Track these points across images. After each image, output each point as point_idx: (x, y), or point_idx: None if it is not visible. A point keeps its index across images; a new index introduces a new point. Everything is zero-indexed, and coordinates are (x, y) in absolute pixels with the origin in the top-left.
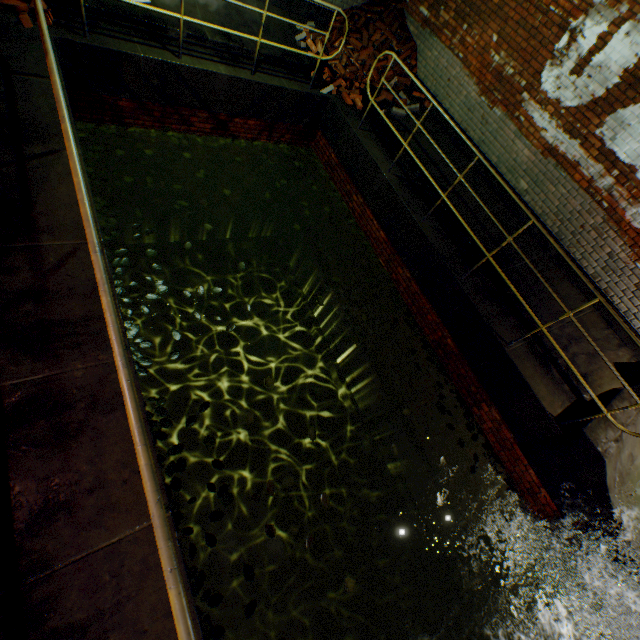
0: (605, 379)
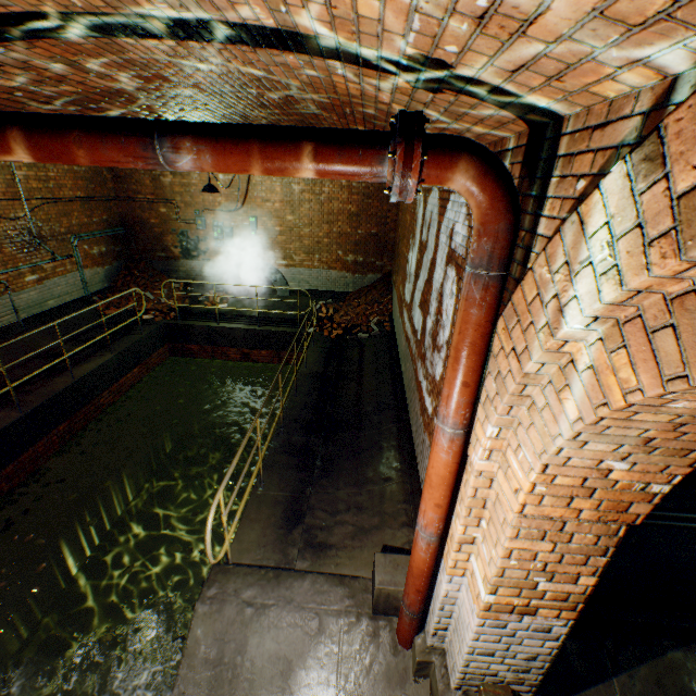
0: (357, 561)
